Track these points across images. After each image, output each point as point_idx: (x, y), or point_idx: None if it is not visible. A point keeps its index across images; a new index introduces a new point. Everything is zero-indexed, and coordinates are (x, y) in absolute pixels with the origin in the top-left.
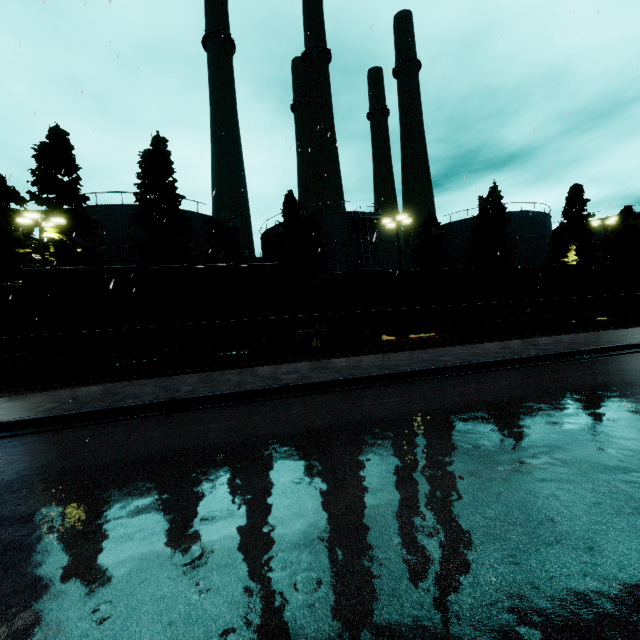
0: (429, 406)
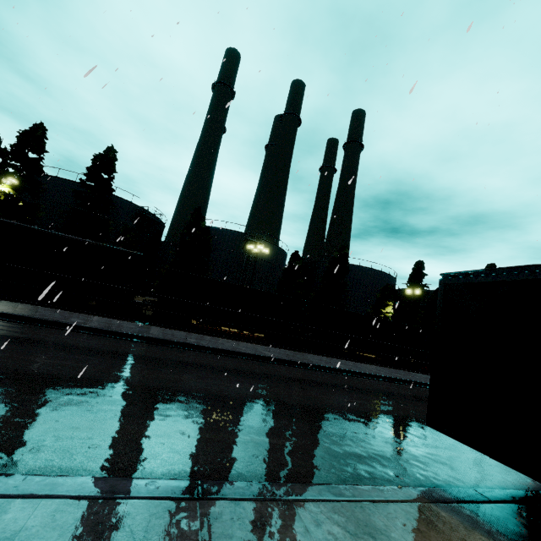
0: (97, 347)
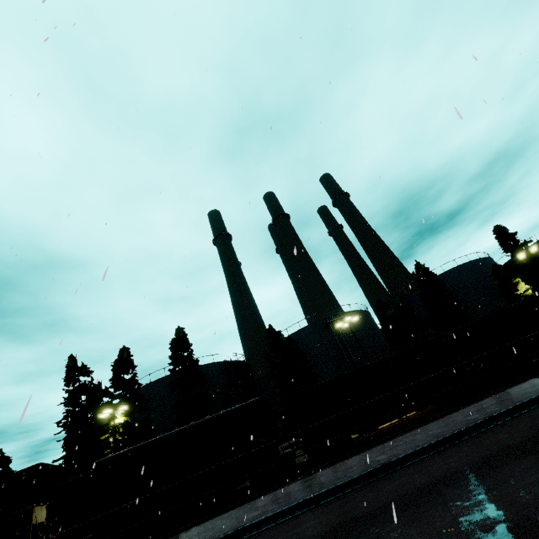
0: (311, 533)
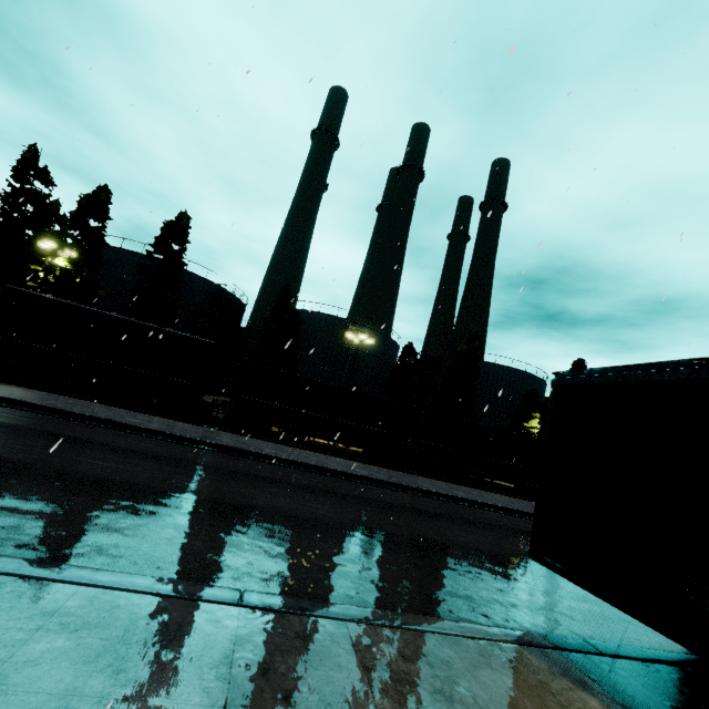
0: (154, 451)
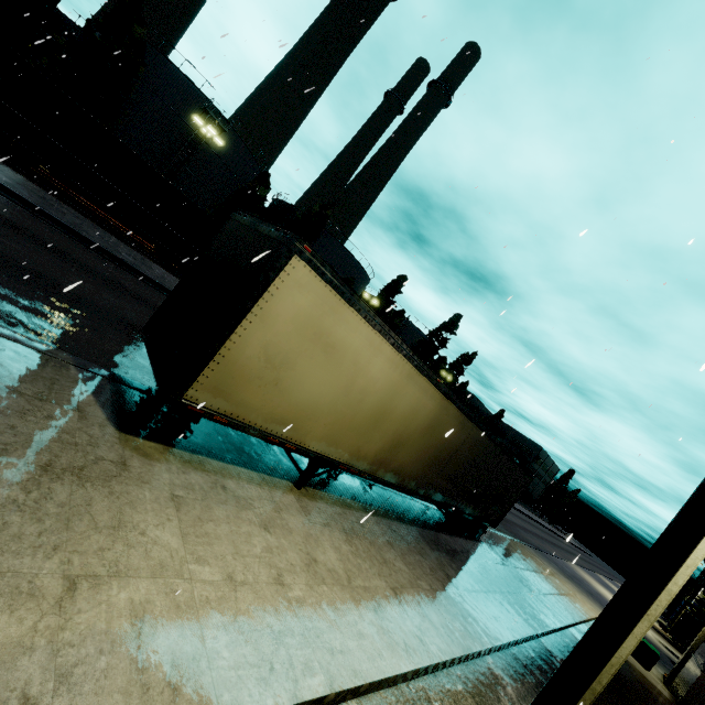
0: None
